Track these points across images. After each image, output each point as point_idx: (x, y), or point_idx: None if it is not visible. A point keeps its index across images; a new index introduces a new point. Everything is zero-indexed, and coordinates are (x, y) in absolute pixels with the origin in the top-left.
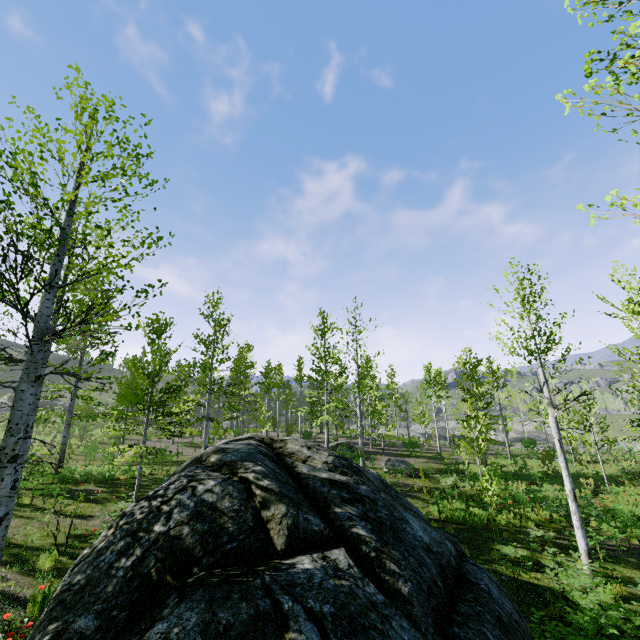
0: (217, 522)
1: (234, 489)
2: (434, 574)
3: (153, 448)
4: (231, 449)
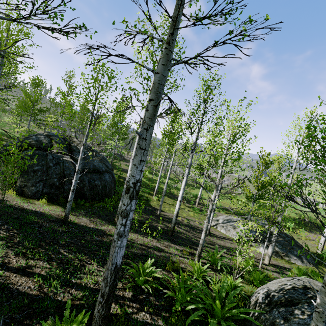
0: (41, 143)
1: (47, 139)
2: (91, 168)
3: (32, 130)
4: (51, 133)
